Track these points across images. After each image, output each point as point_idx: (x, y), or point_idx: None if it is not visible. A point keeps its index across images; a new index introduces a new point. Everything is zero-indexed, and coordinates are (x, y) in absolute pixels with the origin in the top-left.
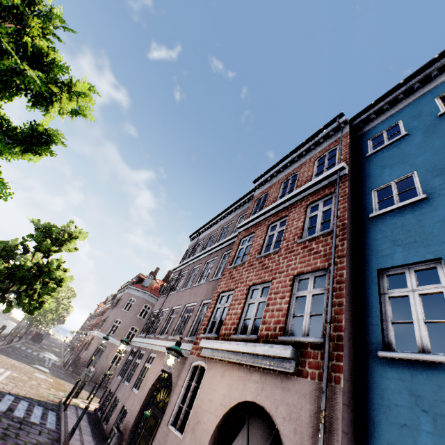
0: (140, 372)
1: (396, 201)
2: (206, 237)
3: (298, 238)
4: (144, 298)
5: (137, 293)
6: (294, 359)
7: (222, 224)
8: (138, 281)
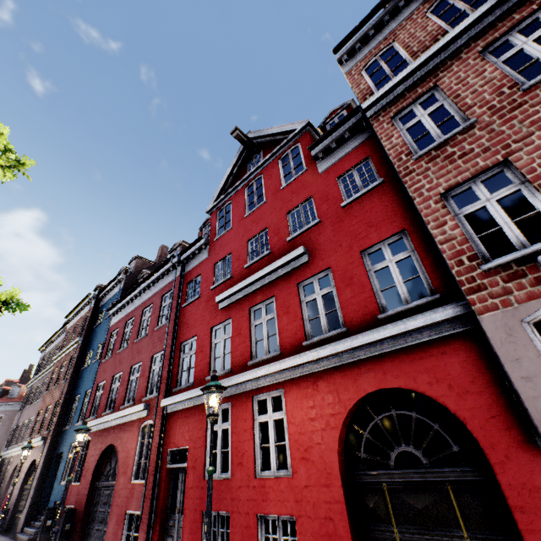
0: (5, 473)
1: (87, 364)
2: (48, 354)
3: (63, 379)
4: (14, 410)
5: (3, 408)
6: (44, 440)
7: (57, 344)
8: (3, 394)
